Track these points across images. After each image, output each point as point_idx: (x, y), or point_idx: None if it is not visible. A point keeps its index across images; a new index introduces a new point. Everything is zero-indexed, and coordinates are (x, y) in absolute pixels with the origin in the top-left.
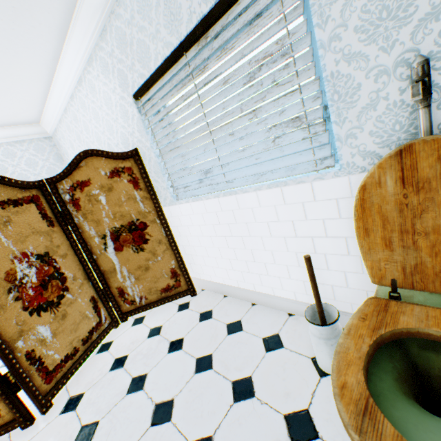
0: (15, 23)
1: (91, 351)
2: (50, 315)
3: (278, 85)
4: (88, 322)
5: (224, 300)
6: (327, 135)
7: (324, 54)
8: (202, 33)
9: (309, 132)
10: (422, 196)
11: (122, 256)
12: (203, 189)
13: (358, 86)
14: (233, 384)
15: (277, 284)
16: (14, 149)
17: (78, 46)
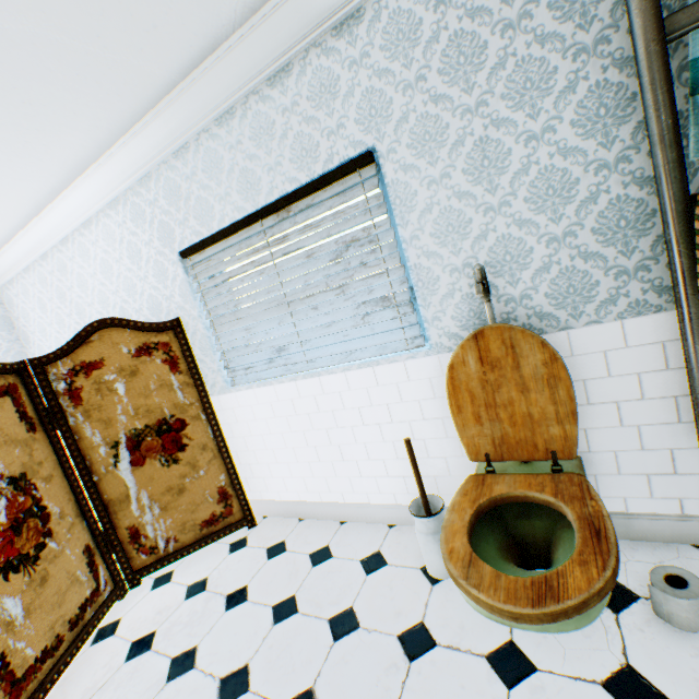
0: (19, 155)
1: (83, 640)
2: (23, 579)
3: (366, 266)
4: (80, 589)
5: (300, 525)
6: (416, 316)
7: (408, 248)
8: (284, 207)
9: (398, 312)
10: (497, 372)
11: (143, 474)
12: (274, 370)
13: (438, 278)
14: (330, 622)
15: (373, 487)
16: None
17: (99, 185)
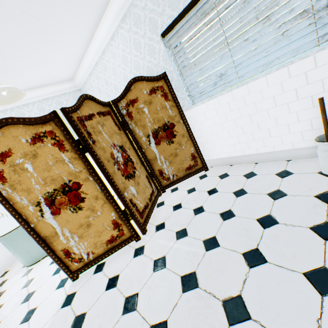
0: None
1: (154, 206)
2: (133, 182)
3: None
4: (148, 189)
5: (232, 167)
6: None
7: None
8: None
9: (313, 19)
10: None
11: (160, 148)
12: (216, 89)
13: None
14: (268, 195)
15: (277, 142)
16: (61, 99)
17: (116, 9)
